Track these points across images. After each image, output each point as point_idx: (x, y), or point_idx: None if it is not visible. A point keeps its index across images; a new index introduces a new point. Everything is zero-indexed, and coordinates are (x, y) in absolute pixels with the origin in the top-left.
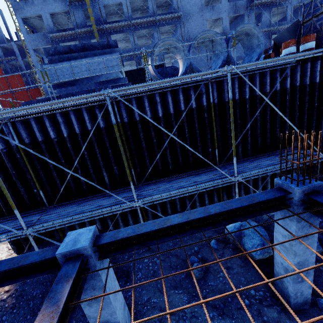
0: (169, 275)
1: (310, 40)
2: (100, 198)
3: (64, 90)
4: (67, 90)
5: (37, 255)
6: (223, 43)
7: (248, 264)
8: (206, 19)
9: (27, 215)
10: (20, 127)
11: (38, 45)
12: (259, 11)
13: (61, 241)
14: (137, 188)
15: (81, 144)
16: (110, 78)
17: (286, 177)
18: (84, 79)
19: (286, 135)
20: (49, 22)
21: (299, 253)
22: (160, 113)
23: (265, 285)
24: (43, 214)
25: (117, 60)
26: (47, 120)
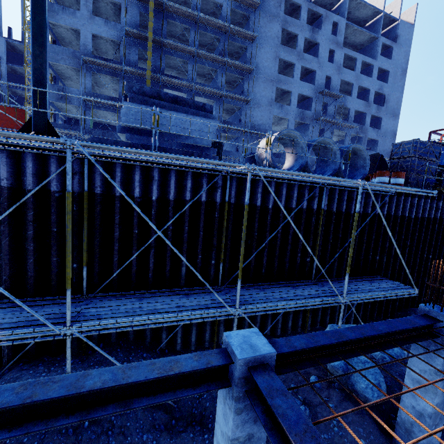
0: (398, 394)
1: (401, 177)
2: (172, 296)
3: (136, 138)
4: (141, 139)
5: (193, 360)
6: (338, 154)
7: (362, 411)
8: (273, 115)
9: (49, 303)
10: (97, 170)
11: (59, 60)
12: (322, 127)
13: (81, 358)
14: (222, 290)
15: (169, 214)
16: (198, 144)
17: (434, 304)
18: (166, 134)
19: (441, 262)
20: (87, 42)
21: (439, 392)
22: (271, 204)
23: (384, 439)
24: (83, 306)
25: (214, 128)
26: (139, 173)
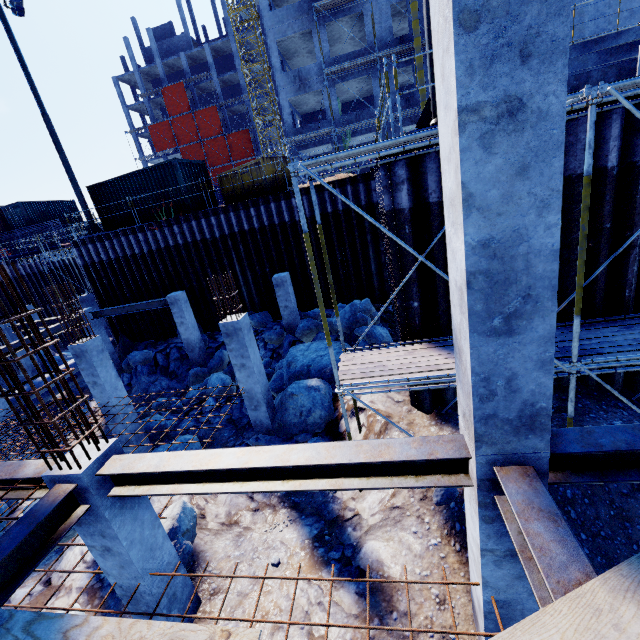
0: None
1: None
2: None
3: None
4: None
5: None
6: None
7: None
8: None
9: None
10: None
11: (286, 31)
12: None
13: None
14: None
15: None
16: None
17: None
18: (573, 46)
19: None
20: None
21: None
22: None
23: None
24: None
25: None
26: (618, 122)
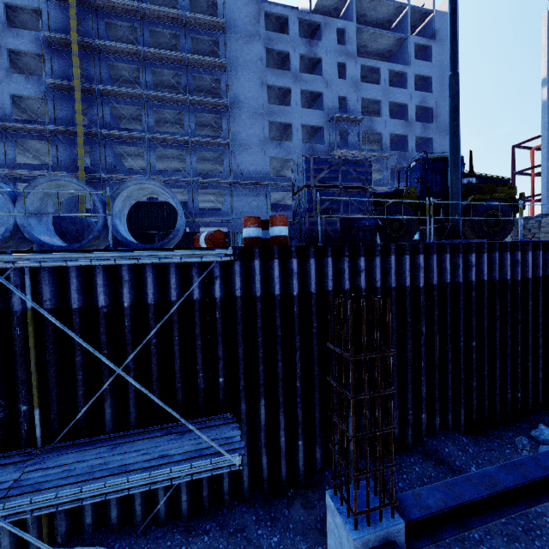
0: None
1: (277, 224)
2: None
3: None
4: None
5: None
6: (97, 201)
7: None
8: (270, 156)
9: None
10: None
11: None
12: None
13: None
14: None
15: None
16: None
17: None
18: None
19: None
20: (5, 105)
21: None
22: None
23: None
24: None
25: None
26: None
